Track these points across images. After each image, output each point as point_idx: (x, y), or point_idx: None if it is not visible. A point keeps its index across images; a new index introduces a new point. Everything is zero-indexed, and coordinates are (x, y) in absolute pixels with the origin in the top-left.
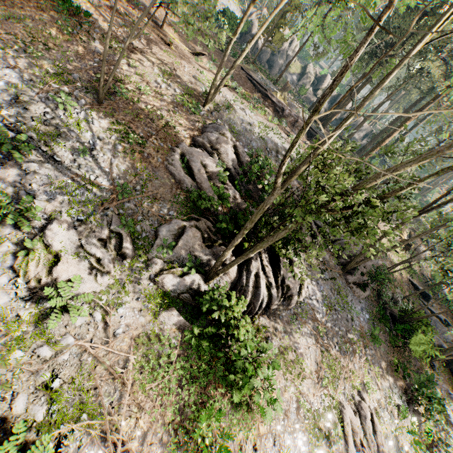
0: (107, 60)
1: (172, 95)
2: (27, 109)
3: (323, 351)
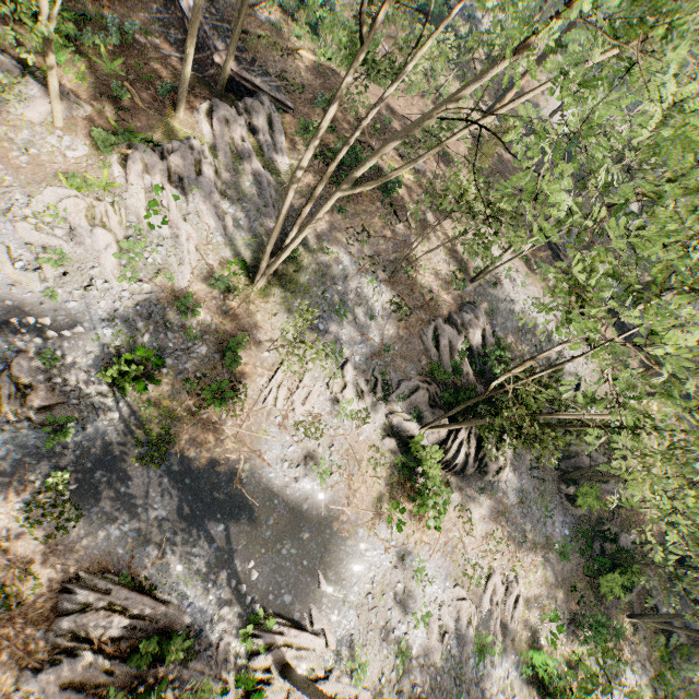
0: (404, 241)
1: (445, 270)
2: (350, 284)
3: (497, 528)
